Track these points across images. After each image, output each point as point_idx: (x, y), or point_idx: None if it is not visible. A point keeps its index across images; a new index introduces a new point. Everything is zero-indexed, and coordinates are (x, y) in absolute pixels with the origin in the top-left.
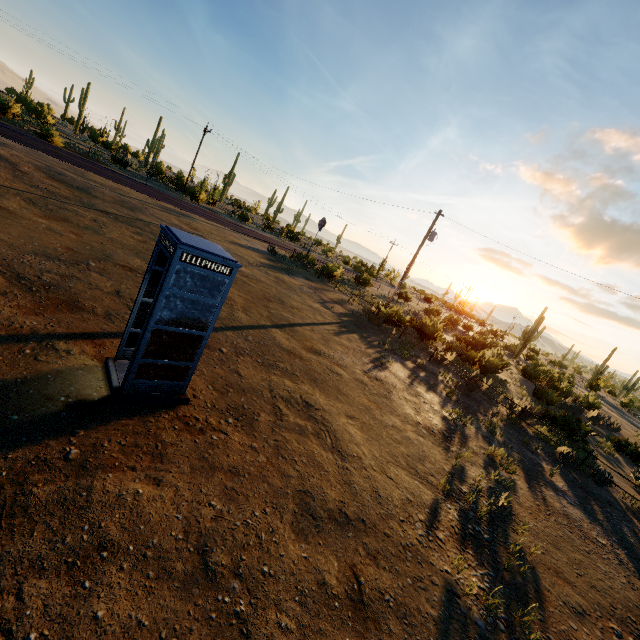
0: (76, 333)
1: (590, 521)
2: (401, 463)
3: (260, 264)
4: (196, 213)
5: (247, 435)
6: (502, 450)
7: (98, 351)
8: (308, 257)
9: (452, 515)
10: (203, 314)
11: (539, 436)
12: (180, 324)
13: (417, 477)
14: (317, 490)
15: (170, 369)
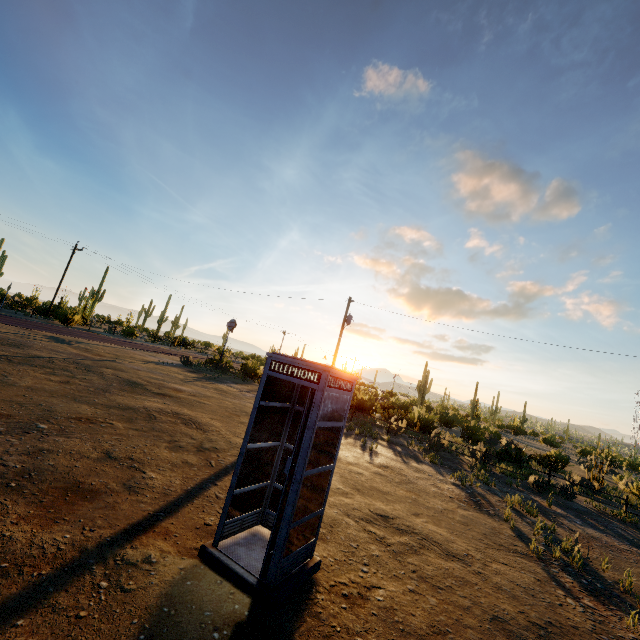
0: (126, 528)
1: (603, 534)
2: (491, 544)
3: (190, 378)
4: (82, 337)
5: (392, 579)
6: (517, 496)
7: (174, 543)
8: (222, 361)
9: (566, 578)
10: (333, 442)
11: (506, 474)
12: (319, 462)
13: (512, 553)
14: (498, 610)
15: (307, 527)
